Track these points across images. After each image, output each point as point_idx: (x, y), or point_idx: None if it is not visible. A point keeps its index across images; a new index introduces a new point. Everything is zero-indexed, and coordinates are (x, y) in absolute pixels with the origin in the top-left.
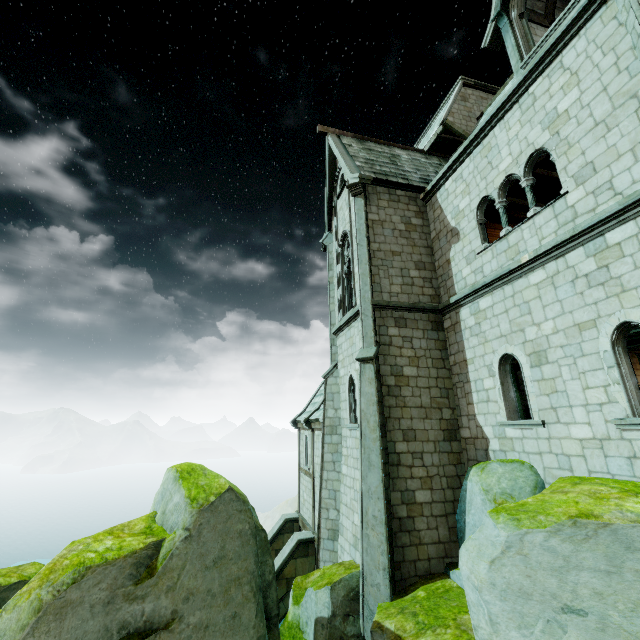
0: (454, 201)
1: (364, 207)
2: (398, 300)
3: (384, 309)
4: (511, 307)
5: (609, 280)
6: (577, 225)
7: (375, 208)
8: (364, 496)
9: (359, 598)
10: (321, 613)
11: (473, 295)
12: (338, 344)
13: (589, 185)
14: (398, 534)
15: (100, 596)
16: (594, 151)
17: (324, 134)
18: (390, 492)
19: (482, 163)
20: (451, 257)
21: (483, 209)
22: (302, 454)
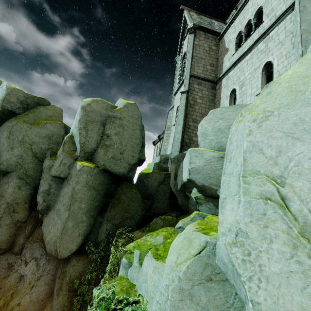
0: (229, 37)
1: (193, 38)
2: (200, 75)
3: (194, 78)
4: (238, 71)
5: (266, 50)
6: (262, 32)
7: (198, 40)
8: (175, 133)
9: (169, 160)
10: (156, 161)
11: (227, 72)
12: (175, 99)
13: (270, 17)
14: (184, 146)
15: (104, 106)
16: (274, 3)
17: (183, 10)
18: (184, 135)
19: (242, 17)
20: (224, 60)
21: (238, 38)
22: (155, 153)
